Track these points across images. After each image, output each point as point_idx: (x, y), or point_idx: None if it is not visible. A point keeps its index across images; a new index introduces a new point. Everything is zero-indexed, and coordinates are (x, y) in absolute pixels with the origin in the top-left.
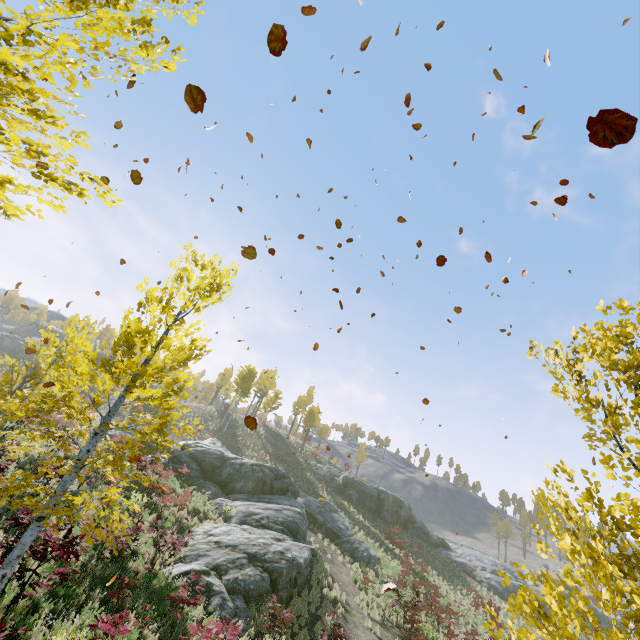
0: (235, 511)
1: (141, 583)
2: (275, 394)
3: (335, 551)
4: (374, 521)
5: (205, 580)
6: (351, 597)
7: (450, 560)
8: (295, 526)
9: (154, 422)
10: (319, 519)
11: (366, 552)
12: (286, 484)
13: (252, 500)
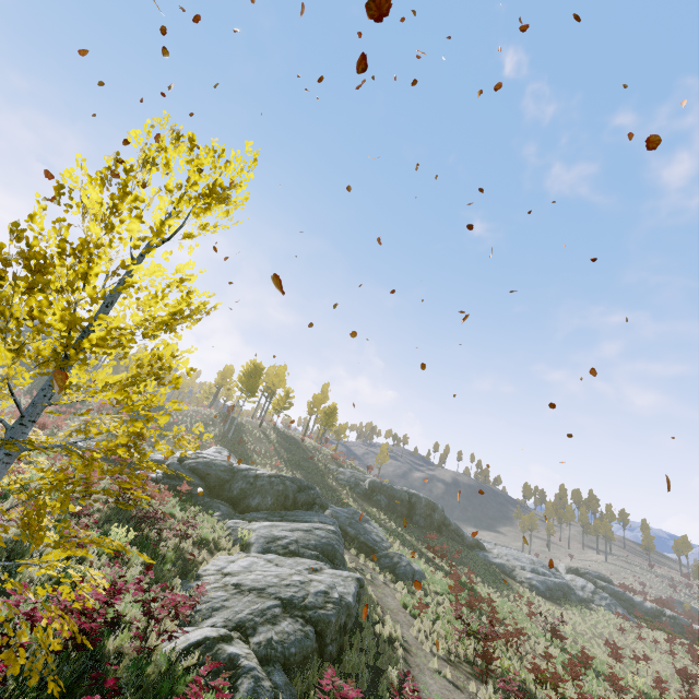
0: (254, 536)
1: (127, 676)
2: (286, 393)
3: (373, 568)
4: (407, 527)
5: (226, 653)
6: (405, 629)
7: (488, 562)
8: (331, 549)
9: (119, 432)
10: (350, 532)
11: (409, 567)
12: (312, 496)
13: (273, 519)
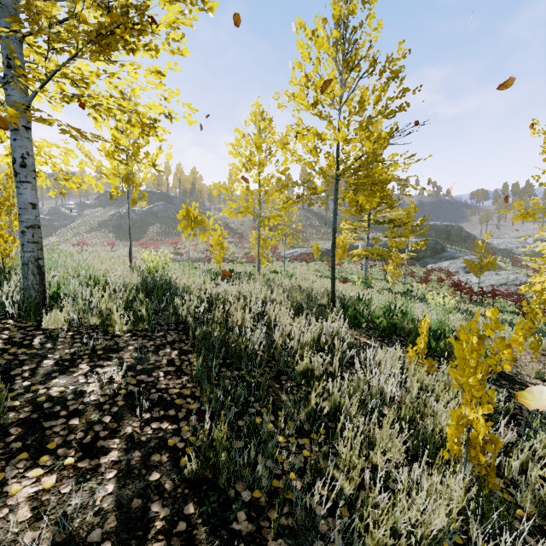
0: (455, 269)
1: None
2: None
3: None
4: (452, 244)
5: None
6: None
7: (498, 250)
8: None
9: None
10: None
11: None
12: (442, 245)
13: (442, 260)
